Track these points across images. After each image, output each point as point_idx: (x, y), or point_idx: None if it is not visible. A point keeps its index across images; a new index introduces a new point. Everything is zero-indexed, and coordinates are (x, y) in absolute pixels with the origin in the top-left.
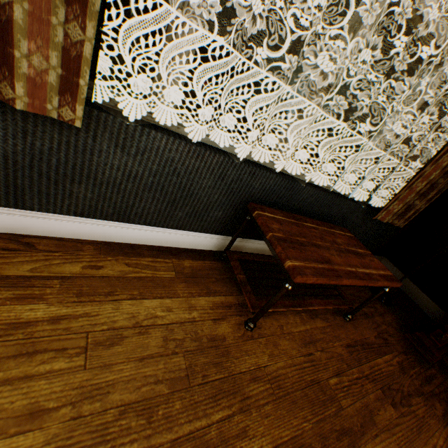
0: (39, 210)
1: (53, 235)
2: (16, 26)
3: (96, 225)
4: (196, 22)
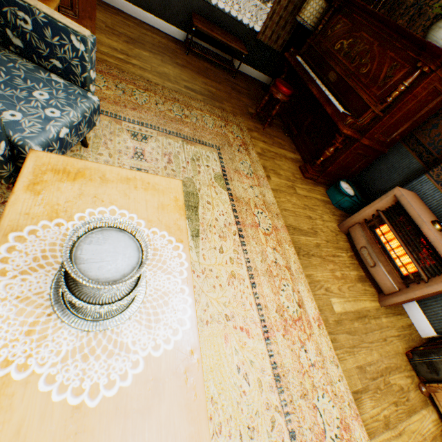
0: (127, 1)
1: (129, 14)
2: None
3: (141, 12)
4: None
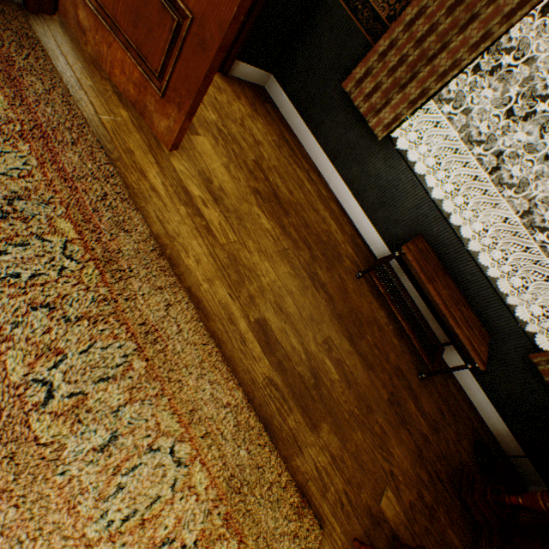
0: (335, 168)
1: (328, 182)
2: (390, 105)
3: (344, 189)
4: (456, 129)
